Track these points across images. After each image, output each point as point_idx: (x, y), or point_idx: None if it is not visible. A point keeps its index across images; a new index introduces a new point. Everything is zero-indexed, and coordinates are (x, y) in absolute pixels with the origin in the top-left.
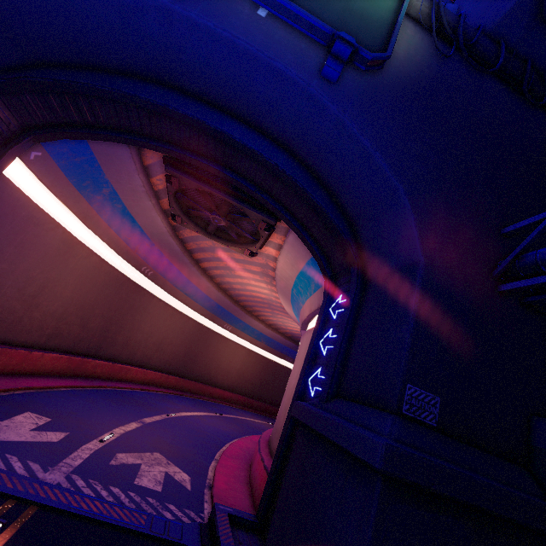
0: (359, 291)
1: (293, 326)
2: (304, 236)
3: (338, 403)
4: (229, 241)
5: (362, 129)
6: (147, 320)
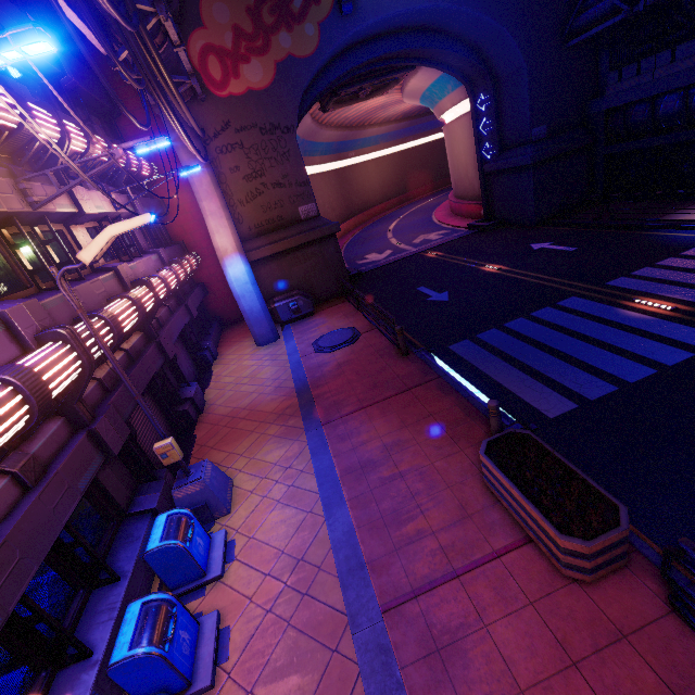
0: (495, 90)
1: (405, 107)
2: (443, 68)
3: (506, 154)
4: (367, 95)
5: (473, 8)
6: (317, 196)
